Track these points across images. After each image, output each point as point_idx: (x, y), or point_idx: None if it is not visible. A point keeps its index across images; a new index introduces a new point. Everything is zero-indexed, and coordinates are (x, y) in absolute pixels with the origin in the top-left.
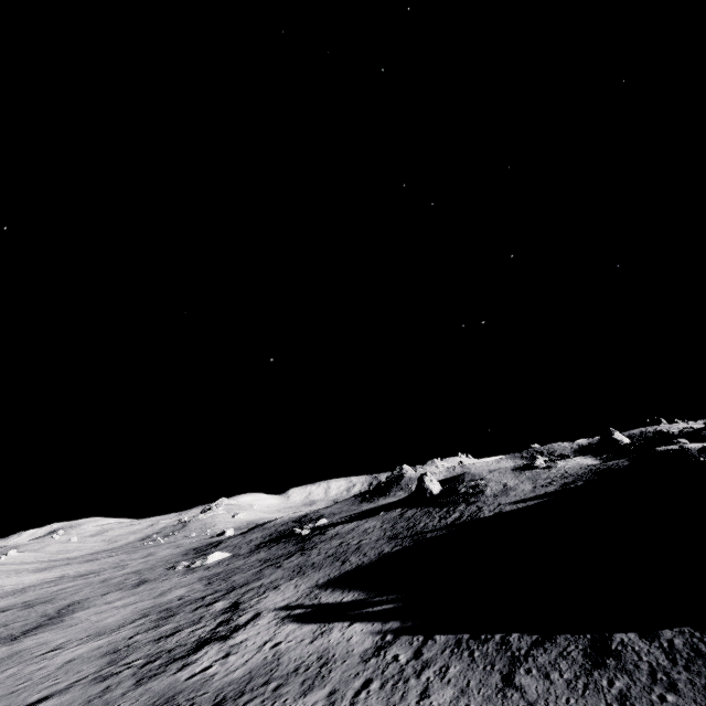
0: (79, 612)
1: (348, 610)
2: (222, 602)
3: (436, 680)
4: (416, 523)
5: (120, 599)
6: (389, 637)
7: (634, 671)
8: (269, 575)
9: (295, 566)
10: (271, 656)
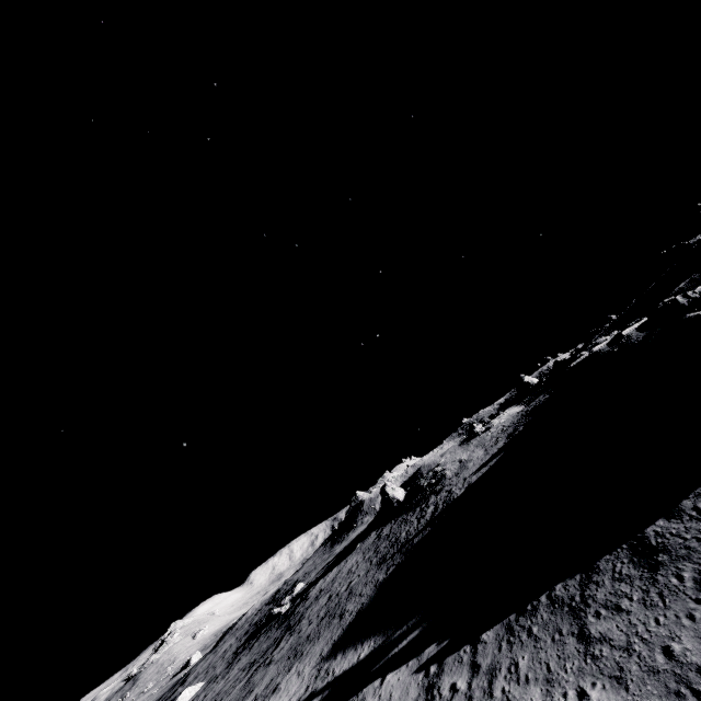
0: None
1: (371, 666)
2: None
3: (512, 686)
4: (397, 536)
5: None
6: (433, 668)
7: (689, 553)
8: (261, 679)
9: (288, 652)
10: None
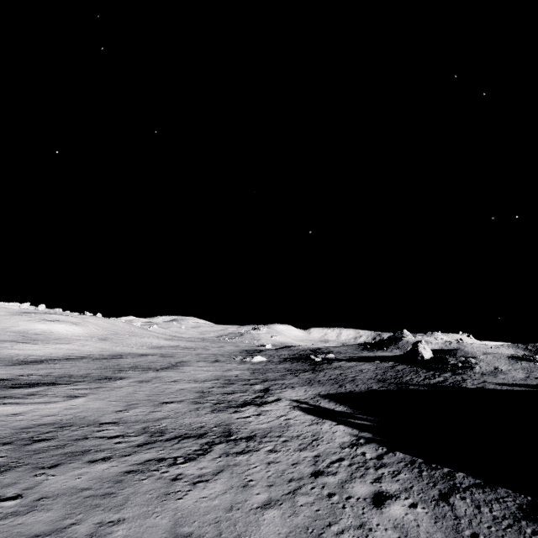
0: (186, 367)
1: (337, 416)
2: (259, 386)
3: (388, 476)
4: (403, 376)
5: (205, 366)
6: (362, 440)
7: None
8: (289, 379)
9: (306, 378)
10: (284, 424)
